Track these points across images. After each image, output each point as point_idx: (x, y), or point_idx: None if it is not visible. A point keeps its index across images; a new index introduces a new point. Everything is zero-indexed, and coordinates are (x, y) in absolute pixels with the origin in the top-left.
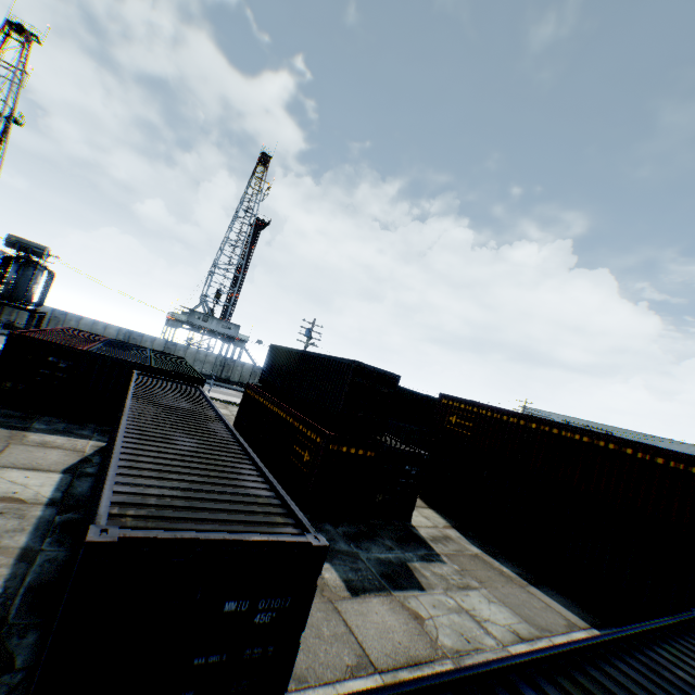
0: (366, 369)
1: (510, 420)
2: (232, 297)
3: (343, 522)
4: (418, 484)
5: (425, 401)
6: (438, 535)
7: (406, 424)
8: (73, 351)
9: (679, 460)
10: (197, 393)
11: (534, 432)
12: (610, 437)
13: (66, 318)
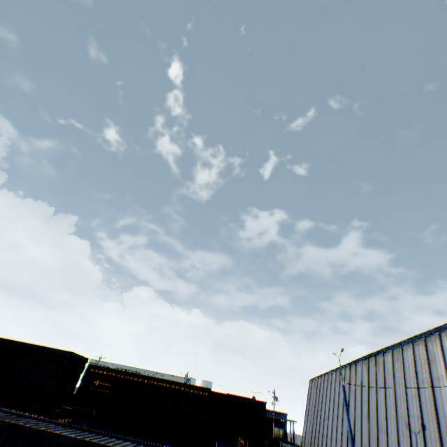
0: (75, 356)
1: (135, 378)
2: None
3: None
4: None
5: None
6: None
7: None
8: None
9: (198, 389)
10: None
11: (146, 384)
12: (178, 382)
13: None
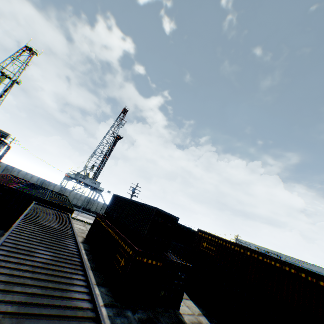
0: (161, 212)
1: (236, 248)
2: (99, 168)
3: (139, 309)
4: (185, 284)
5: (188, 231)
6: (195, 321)
7: (178, 243)
8: (4, 187)
9: None
10: (66, 218)
11: (249, 257)
12: (291, 264)
13: (13, 170)
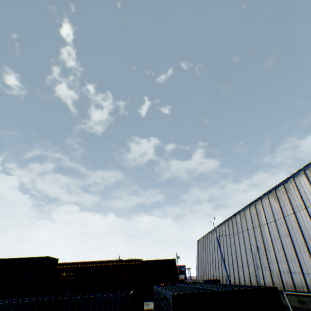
0: (51, 259)
1: (91, 265)
2: None
3: None
4: None
5: None
6: None
7: None
8: None
9: (134, 261)
10: None
11: (99, 266)
12: (120, 260)
13: None
